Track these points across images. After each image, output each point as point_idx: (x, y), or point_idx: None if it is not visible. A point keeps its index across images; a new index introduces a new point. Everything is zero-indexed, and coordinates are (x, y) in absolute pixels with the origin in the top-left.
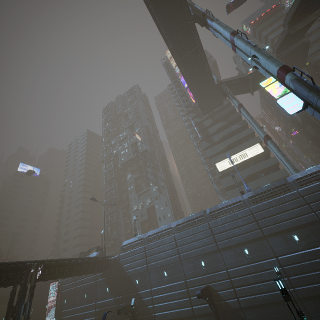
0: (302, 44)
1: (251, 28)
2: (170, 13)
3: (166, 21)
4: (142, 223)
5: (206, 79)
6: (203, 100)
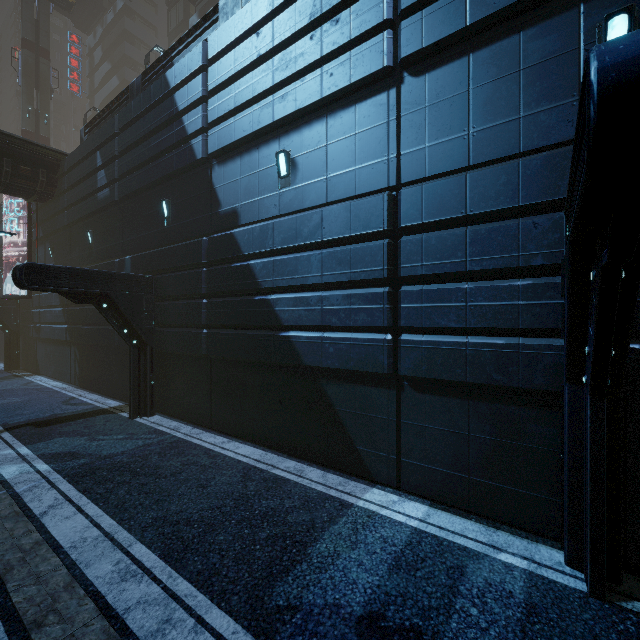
0: None
1: None
2: None
3: None
4: None
5: None
6: None
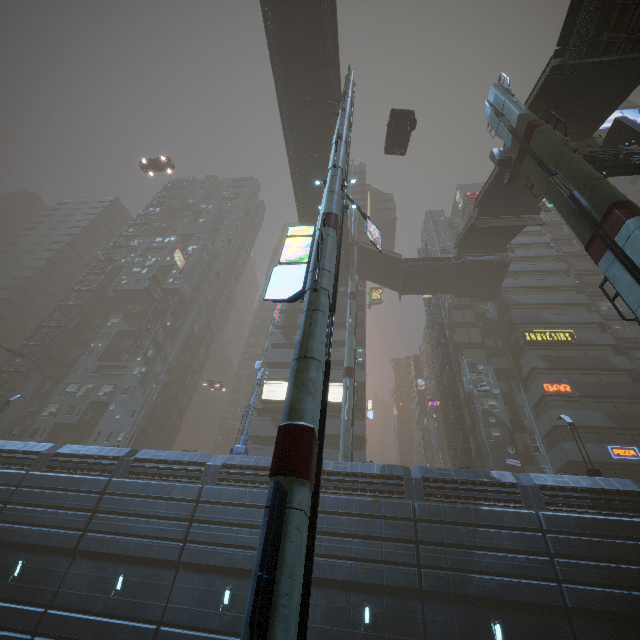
0: (499, 260)
1: (464, 201)
2: (302, 63)
3: (290, 72)
4: (61, 429)
5: None
6: None
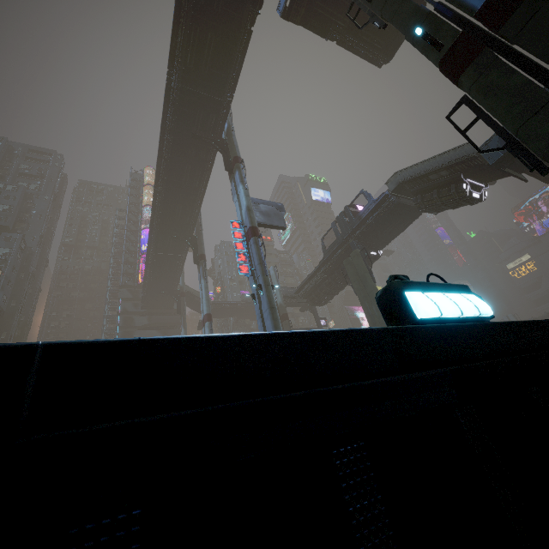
0: None
1: None
2: (174, 220)
3: (165, 222)
4: None
5: (171, 281)
6: (152, 294)
